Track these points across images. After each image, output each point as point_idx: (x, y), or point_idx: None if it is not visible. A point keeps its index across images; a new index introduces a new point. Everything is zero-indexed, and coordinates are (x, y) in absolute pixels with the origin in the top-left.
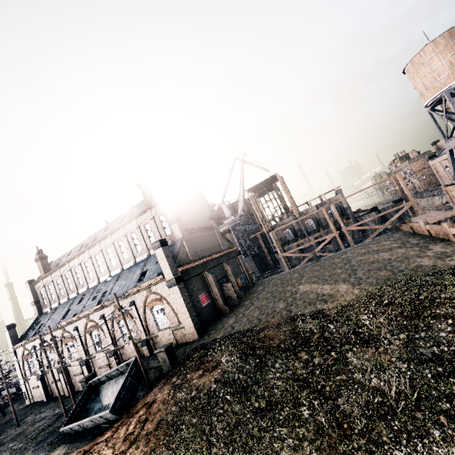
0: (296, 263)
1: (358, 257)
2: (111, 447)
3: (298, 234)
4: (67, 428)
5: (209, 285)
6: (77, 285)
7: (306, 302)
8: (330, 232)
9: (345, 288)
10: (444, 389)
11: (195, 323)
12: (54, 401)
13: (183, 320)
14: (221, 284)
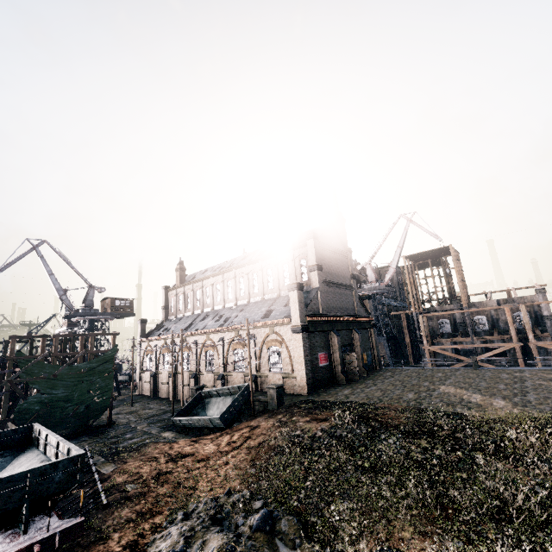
0: (444, 364)
1: (538, 381)
2: (216, 445)
3: (459, 330)
4: (177, 419)
5: (331, 347)
6: (203, 303)
7: (444, 402)
8: (508, 340)
9: (502, 404)
10: None
11: (308, 378)
12: (159, 399)
13: (296, 370)
14: (344, 351)
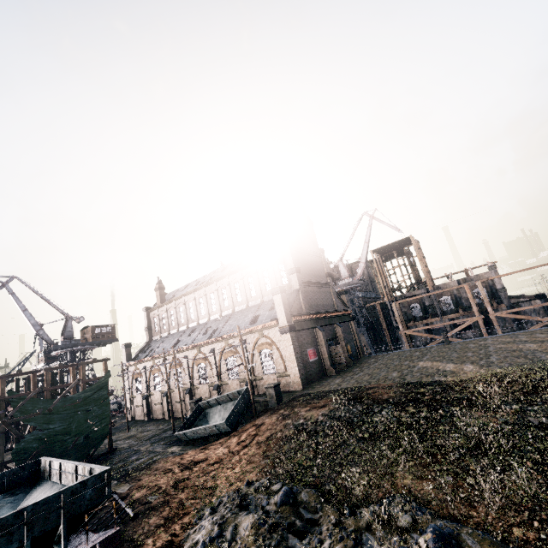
0: (420, 345)
1: (499, 345)
2: (226, 447)
3: (429, 312)
4: (182, 432)
5: (318, 342)
6: (188, 319)
7: (424, 374)
8: (472, 315)
9: (471, 368)
10: (540, 446)
11: (301, 373)
12: (155, 421)
13: (289, 368)
14: (330, 345)
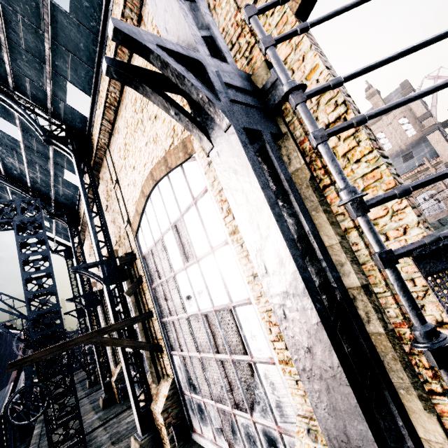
0: None
1: None
2: None
3: None
4: None
5: None
6: None
7: None
8: None
9: None
10: None
11: None
12: None
13: None
14: None
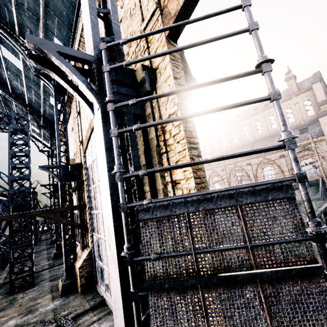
0: None
1: None
2: None
3: None
4: None
5: None
6: (212, 150)
7: None
8: None
9: None
10: None
11: None
12: None
13: None
14: None
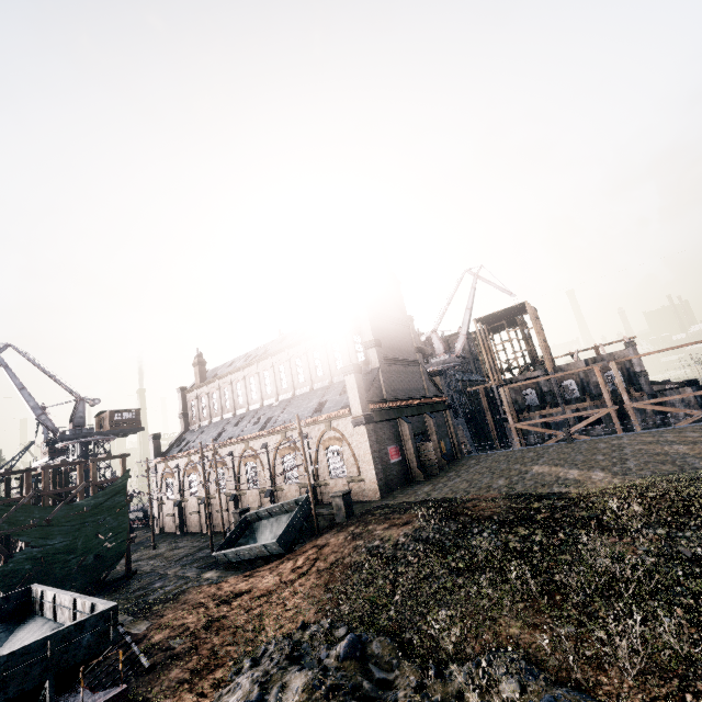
0: (535, 443)
1: (638, 446)
2: (277, 575)
3: (547, 400)
4: (221, 553)
5: (402, 438)
6: (235, 404)
7: (539, 483)
8: (602, 405)
9: (602, 476)
10: (693, 587)
11: (379, 478)
12: (190, 535)
13: (364, 471)
14: (418, 441)
